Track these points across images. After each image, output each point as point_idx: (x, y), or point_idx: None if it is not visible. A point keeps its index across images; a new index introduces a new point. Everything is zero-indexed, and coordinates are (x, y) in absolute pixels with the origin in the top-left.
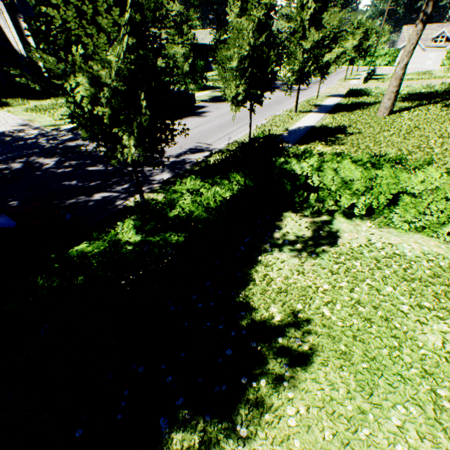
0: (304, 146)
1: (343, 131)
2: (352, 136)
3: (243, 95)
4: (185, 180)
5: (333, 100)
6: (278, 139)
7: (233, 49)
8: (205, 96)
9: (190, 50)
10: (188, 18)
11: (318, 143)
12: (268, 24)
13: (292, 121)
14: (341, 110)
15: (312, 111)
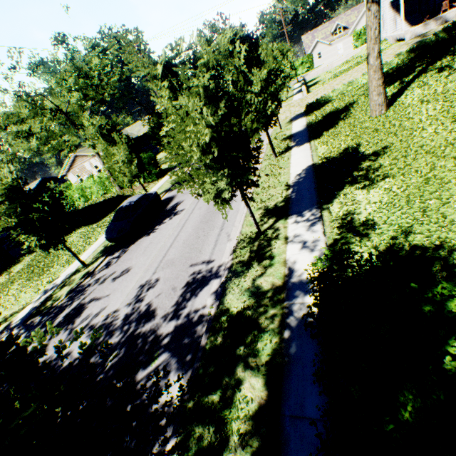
0: (336, 203)
1: (359, 154)
2: (383, 157)
3: (230, 191)
4: (215, 391)
5: (299, 123)
6: (291, 207)
7: (185, 142)
8: (167, 183)
9: (130, 152)
10: (114, 124)
11: (349, 189)
12: (220, 86)
13: (283, 171)
14: (321, 130)
15: (291, 146)
